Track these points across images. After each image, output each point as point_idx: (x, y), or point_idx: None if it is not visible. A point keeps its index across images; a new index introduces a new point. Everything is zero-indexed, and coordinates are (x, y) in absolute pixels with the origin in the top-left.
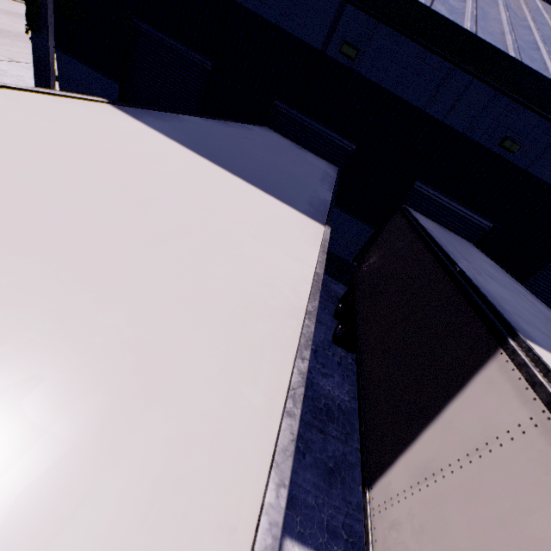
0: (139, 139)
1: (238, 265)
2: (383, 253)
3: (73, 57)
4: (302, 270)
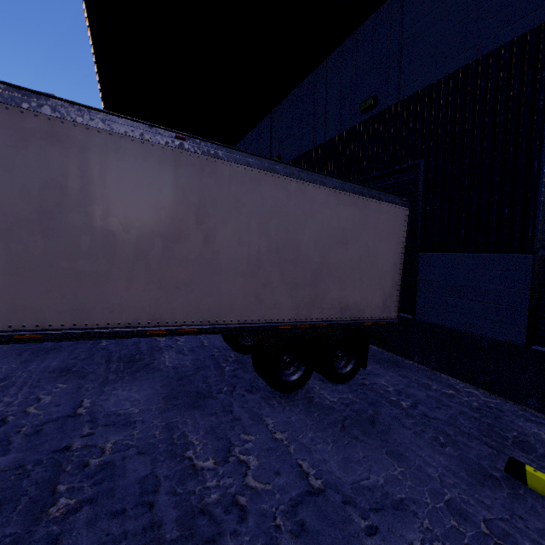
0: None
1: None
2: None
3: None
4: None
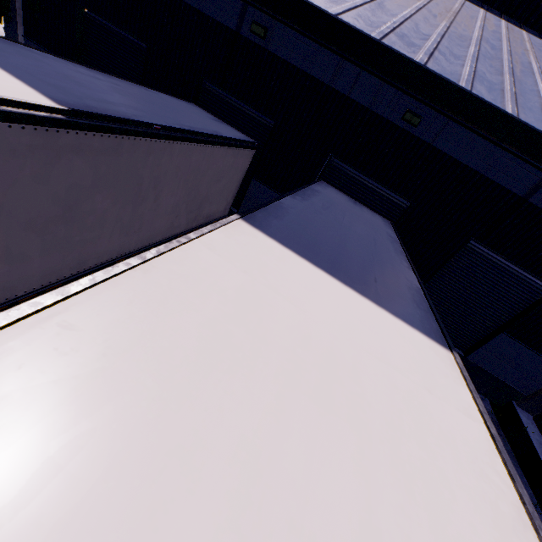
0: None
1: None
2: None
3: (38, 44)
4: None
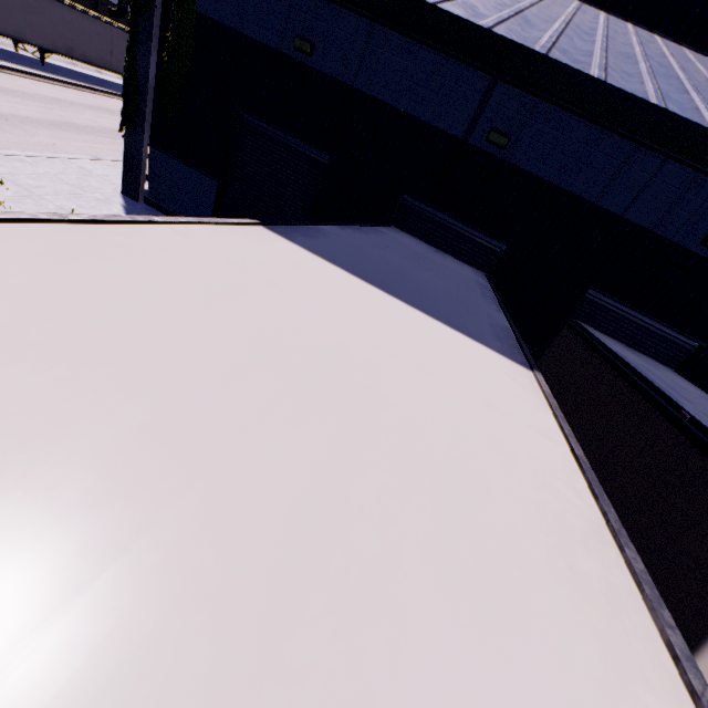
0: (310, 270)
1: (502, 457)
2: (552, 383)
3: (168, 154)
4: (559, 453)
